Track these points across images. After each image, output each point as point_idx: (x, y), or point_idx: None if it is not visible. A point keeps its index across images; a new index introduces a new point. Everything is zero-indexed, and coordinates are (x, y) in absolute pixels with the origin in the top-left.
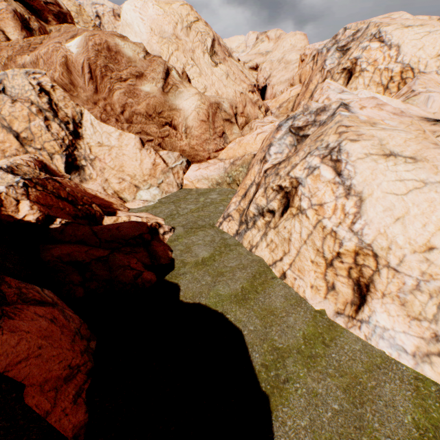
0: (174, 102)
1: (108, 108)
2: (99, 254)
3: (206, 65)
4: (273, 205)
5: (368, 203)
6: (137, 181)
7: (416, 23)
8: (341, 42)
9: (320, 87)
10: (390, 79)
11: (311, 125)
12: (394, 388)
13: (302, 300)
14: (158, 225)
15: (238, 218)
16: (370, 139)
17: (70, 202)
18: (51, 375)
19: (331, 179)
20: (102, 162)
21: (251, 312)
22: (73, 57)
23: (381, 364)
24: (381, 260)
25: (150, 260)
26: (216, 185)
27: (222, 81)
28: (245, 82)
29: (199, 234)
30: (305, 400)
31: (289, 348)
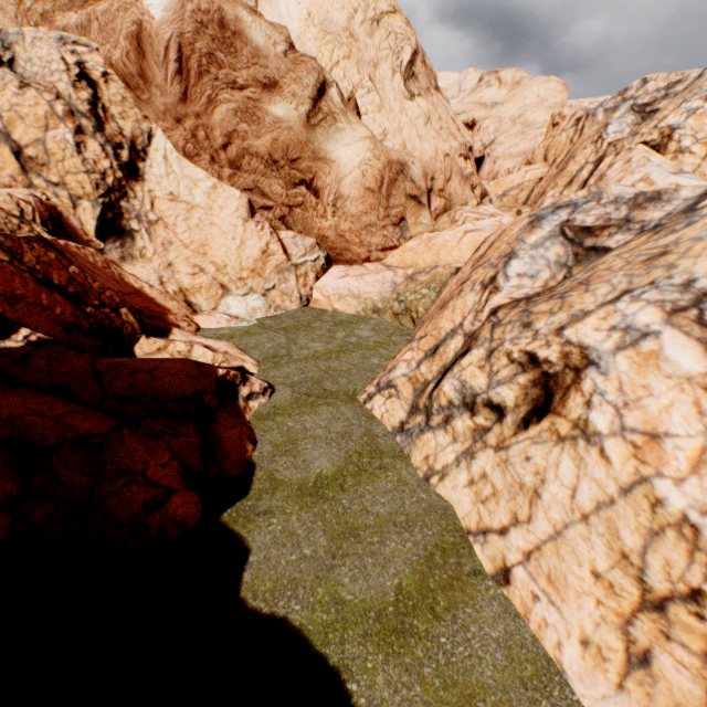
0: (323, 146)
1: (201, 133)
2: (86, 429)
3: (394, 94)
4: (504, 395)
5: None
6: (227, 278)
7: None
8: (642, 97)
9: (621, 158)
10: None
11: (618, 228)
12: None
13: (552, 670)
14: (240, 378)
15: (410, 398)
16: None
17: (69, 296)
18: None
19: (695, 374)
20: (170, 230)
21: (416, 686)
22: (152, 26)
23: None
24: None
25: (202, 458)
26: (371, 311)
27: (417, 127)
28: (455, 137)
29: (320, 413)
30: None
31: None
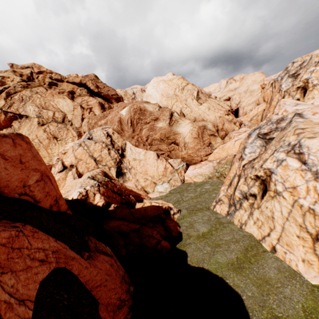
0: (176, 130)
1: (139, 139)
2: (134, 227)
3: (194, 106)
4: (254, 190)
5: None
6: (155, 180)
7: None
8: (291, 71)
9: (277, 104)
10: None
11: (274, 131)
12: None
13: (295, 273)
14: (169, 208)
15: (227, 202)
16: None
17: (118, 194)
18: (111, 300)
19: (298, 167)
20: (135, 169)
21: (247, 279)
22: (123, 117)
23: None
24: None
25: (165, 232)
26: (208, 178)
27: (205, 112)
28: (221, 110)
29: (198, 214)
30: None
31: None
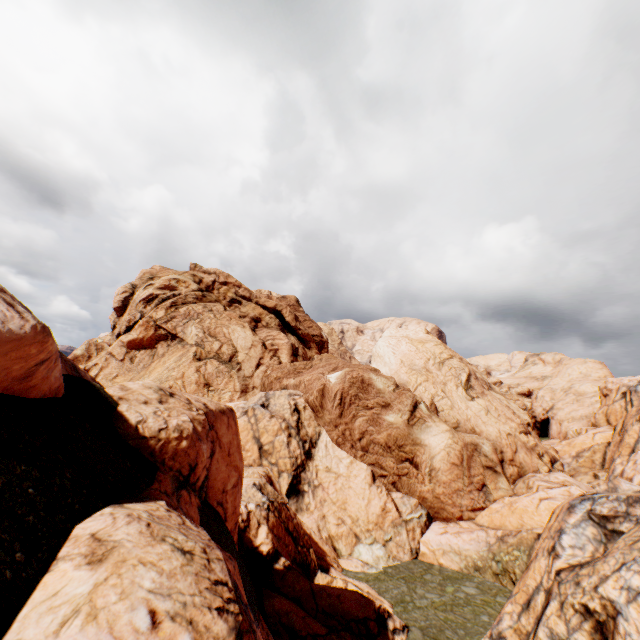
0: (418, 436)
1: (347, 432)
2: (316, 628)
3: (459, 398)
4: None
5: None
6: (359, 528)
7: None
8: None
9: (631, 458)
10: None
11: (623, 517)
12: None
13: None
14: (387, 612)
15: None
16: None
17: (293, 538)
18: None
19: None
20: (325, 491)
21: None
22: (330, 385)
23: None
24: None
25: None
26: (472, 568)
27: (480, 416)
28: (512, 419)
29: None
30: None
31: None
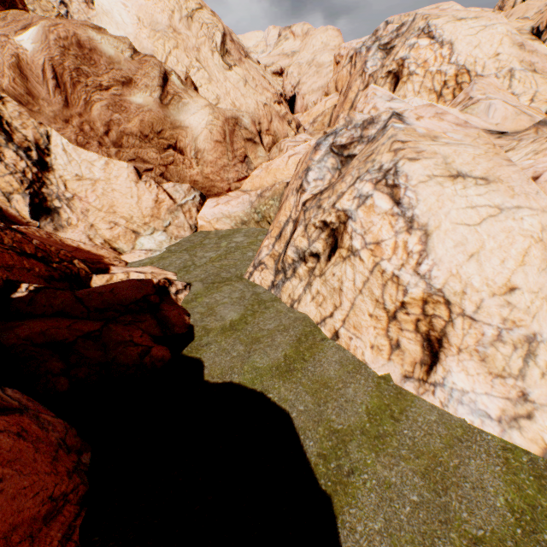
0: (177, 118)
1: (87, 127)
2: (87, 329)
3: (217, 68)
4: (317, 247)
5: (435, 237)
6: (136, 225)
7: (470, 15)
8: (383, 38)
9: (363, 94)
10: (444, 84)
11: (358, 142)
12: (480, 465)
13: (361, 364)
14: (168, 283)
15: (273, 266)
16: (433, 157)
17: (40, 259)
18: (21, 517)
19: (388, 210)
20: (84, 202)
21: (300, 387)
22: (27, 56)
23: (462, 435)
24: (455, 308)
25: (161, 330)
26: (241, 224)
27: (239, 89)
28: (268, 90)
29: (223, 290)
30: (377, 495)
31: (351, 429)
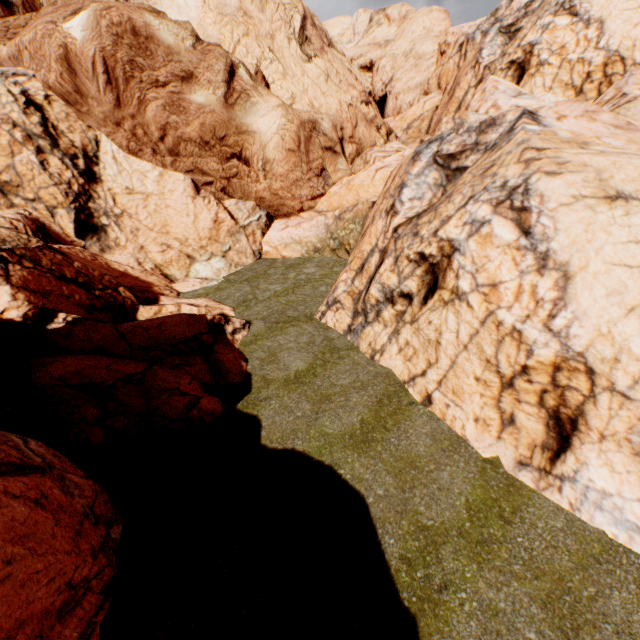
0: (244, 121)
1: (140, 131)
2: (129, 371)
3: (293, 60)
4: (410, 286)
5: (579, 282)
6: (191, 249)
7: None
8: (506, 18)
9: (479, 89)
10: (587, 77)
11: (471, 150)
12: (628, 600)
13: (460, 441)
14: (224, 320)
15: (352, 306)
16: (581, 170)
17: (81, 285)
18: (31, 610)
19: (511, 242)
20: (134, 219)
21: (379, 464)
22: (76, 46)
23: (601, 554)
24: (601, 380)
25: (213, 376)
26: (313, 252)
27: (319, 86)
28: (355, 87)
29: (289, 332)
30: (478, 624)
31: (445, 528)
